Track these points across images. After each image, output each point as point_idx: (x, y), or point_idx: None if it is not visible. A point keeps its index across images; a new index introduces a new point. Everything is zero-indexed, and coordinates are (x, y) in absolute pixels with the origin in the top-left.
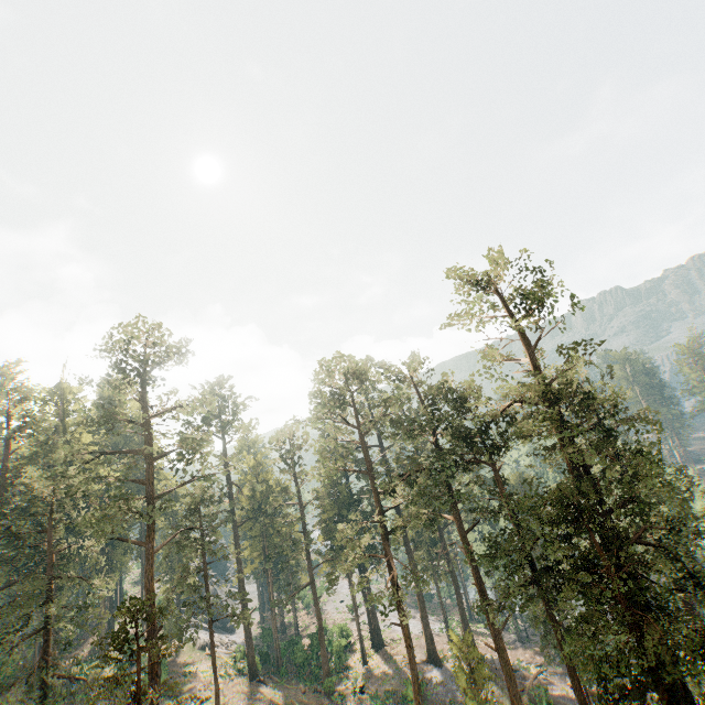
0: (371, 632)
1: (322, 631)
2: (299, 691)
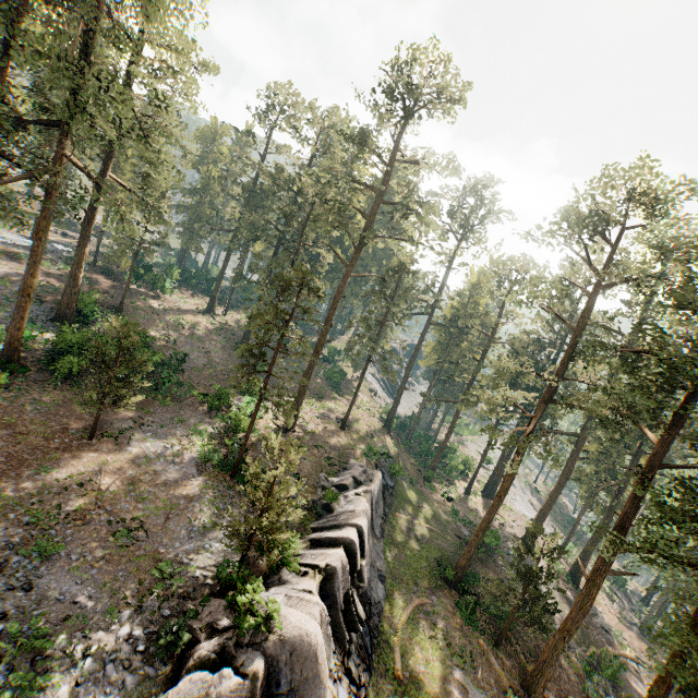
0: (488, 482)
1: (446, 441)
2: (408, 460)
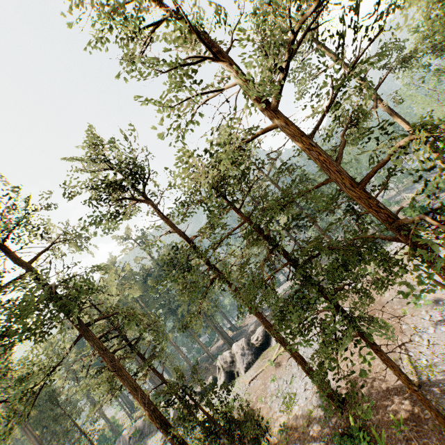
0: (129, 408)
1: (107, 417)
2: None
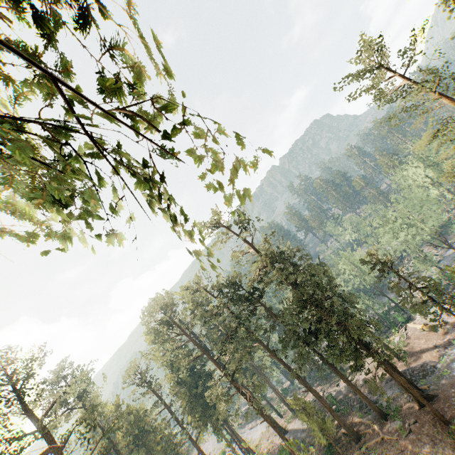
0: (244, 452)
1: None
2: None
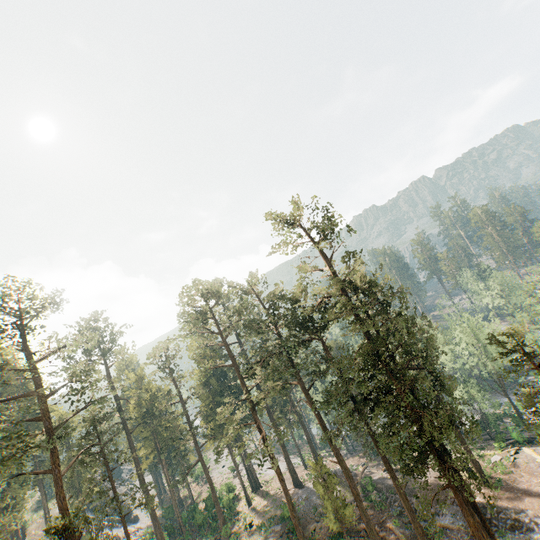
0: (251, 481)
1: (214, 493)
2: None
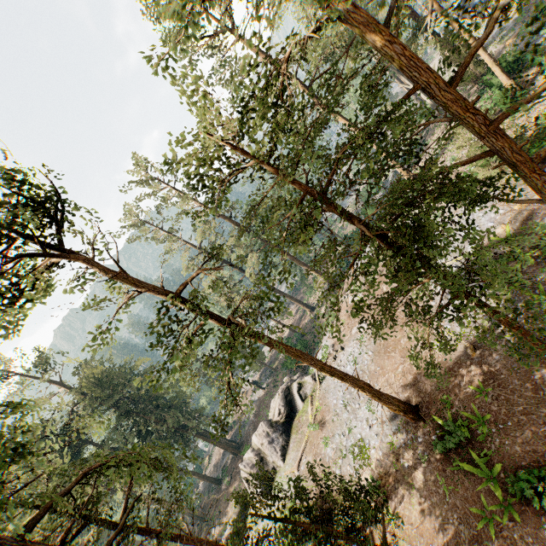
0: None
1: None
2: None
